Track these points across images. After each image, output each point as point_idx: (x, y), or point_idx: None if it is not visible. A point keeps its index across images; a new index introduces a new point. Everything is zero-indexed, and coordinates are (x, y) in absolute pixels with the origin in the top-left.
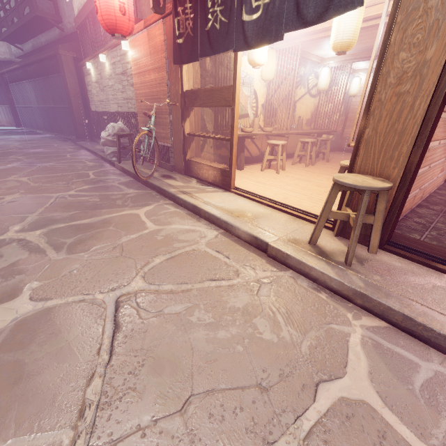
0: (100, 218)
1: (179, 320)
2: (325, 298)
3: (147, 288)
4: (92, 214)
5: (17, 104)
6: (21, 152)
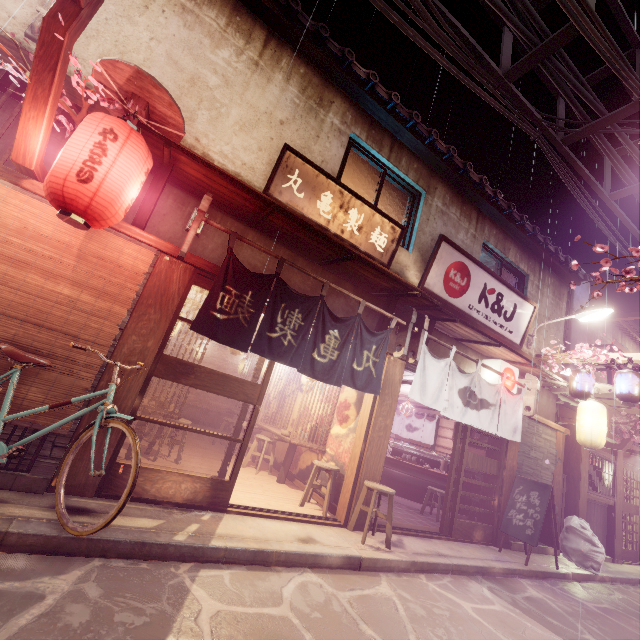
0: None
1: None
2: (407, 578)
3: None
4: None
5: None
6: None
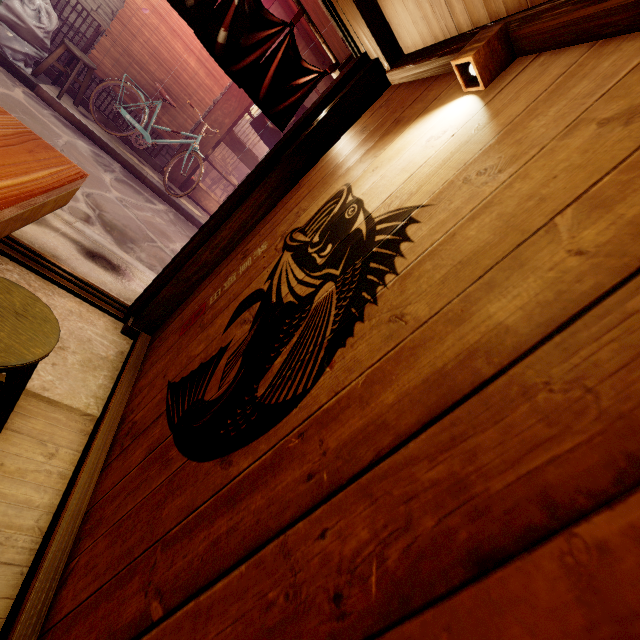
0: None
1: None
2: None
3: None
4: None
5: None
6: None
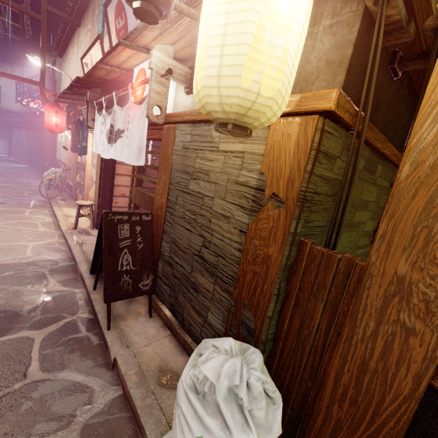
0: (7, 209)
1: (1, 231)
2: (57, 236)
3: None
4: (5, 207)
5: (14, 142)
6: None
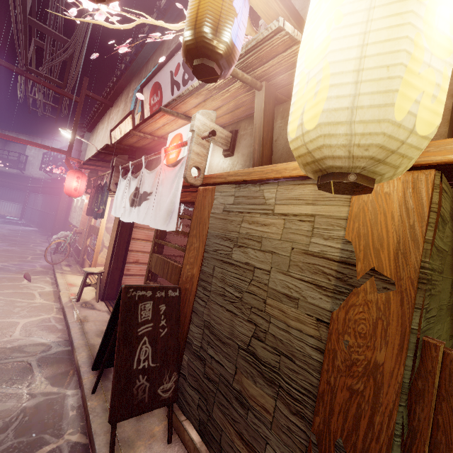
0: (4, 275)
1: None
2: (55, 310)
3: None
4: (2, 274)
5: (29, 205)
6: (2, 238)
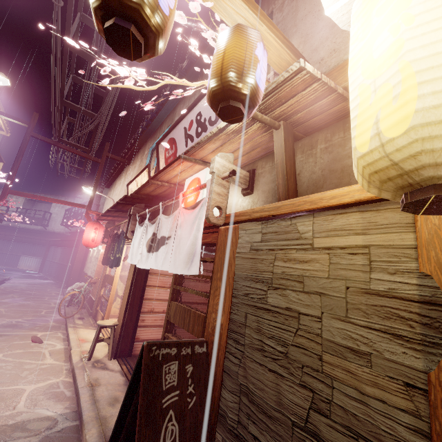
0: (17, 333)
1: None
2: (65, 372)
3: (0, 357)
4: (15, 331)
5: (48, 258)
6: (20, 293)
